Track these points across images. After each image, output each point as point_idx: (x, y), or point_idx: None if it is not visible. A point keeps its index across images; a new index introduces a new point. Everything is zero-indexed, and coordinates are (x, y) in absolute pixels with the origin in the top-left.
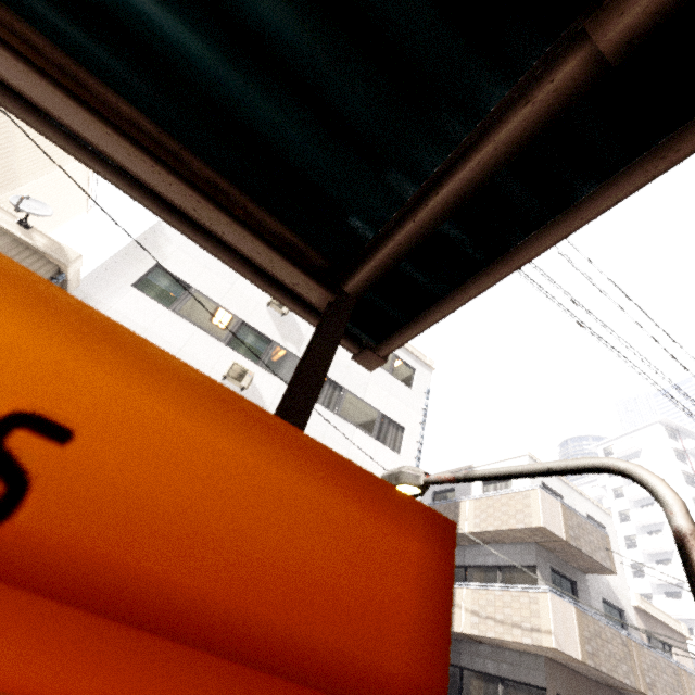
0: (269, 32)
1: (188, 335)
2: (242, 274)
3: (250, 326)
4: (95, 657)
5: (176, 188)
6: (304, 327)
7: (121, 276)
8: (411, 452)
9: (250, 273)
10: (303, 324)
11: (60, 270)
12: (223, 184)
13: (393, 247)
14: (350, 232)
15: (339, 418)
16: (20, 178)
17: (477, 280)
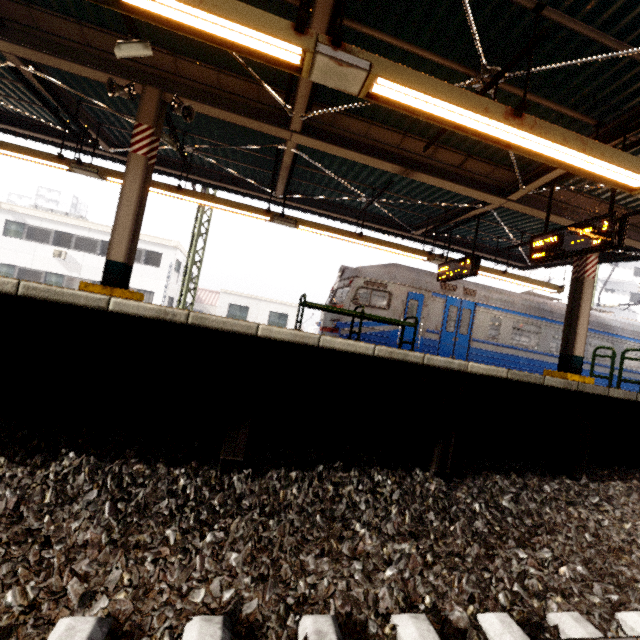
0: None
1: None
2: None
3: (51, 272)
4: None
5: None
6: (80, 260)
7: None
8: (159, 303)
9: None
10: (79, 258)
11: None
12: None
13: None
14: None
15: None
16: None
17: None
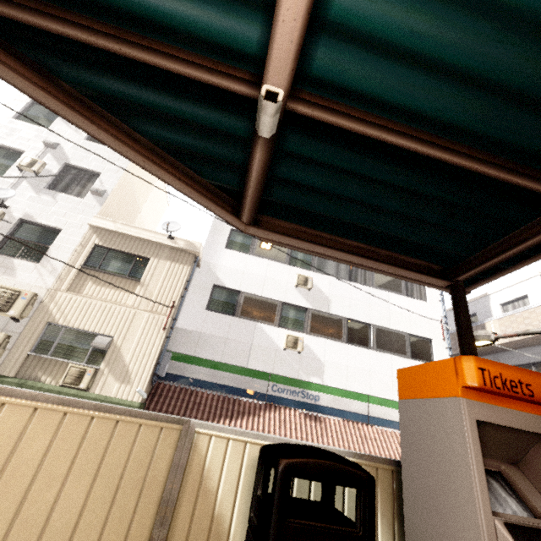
0: (429, 219)
1: (265, 266)
2: (393, 277)
3: None
4: (534, 409)
5: (381, 266)
6: None
7: (217, 244)
8: (434, 298)
9: (397, 276)
10: None
11: (195, 256)
12: (393, 254)
13: (486, 266)
14: (452, 254)
15: (375, 289)
16: (140, 205)
17: (526, 262)
